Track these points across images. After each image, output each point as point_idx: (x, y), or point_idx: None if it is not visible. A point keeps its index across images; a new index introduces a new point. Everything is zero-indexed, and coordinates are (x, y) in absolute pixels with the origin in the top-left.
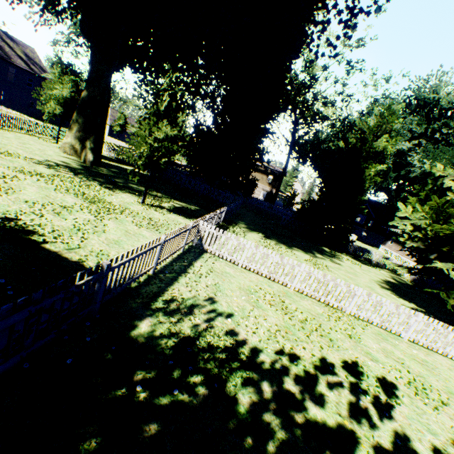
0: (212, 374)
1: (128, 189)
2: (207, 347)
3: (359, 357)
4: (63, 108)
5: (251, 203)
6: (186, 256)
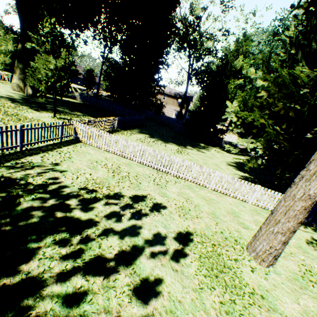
0: (13, 194)
1: (53, 111)
2: (24, 183)
3: (152, 194)
4: (11, 59)
5: (161, 119)
6: (60, 143)
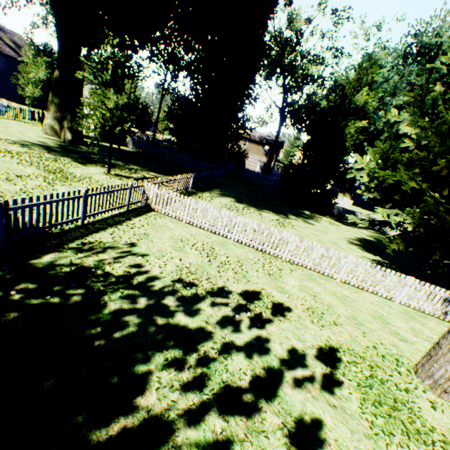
0: (93, 290)
1: (102, 164)
2: (102, 274)
3: (266, 289)
4: (42, 91)
5: (243, 174)
6: (128, 213)
